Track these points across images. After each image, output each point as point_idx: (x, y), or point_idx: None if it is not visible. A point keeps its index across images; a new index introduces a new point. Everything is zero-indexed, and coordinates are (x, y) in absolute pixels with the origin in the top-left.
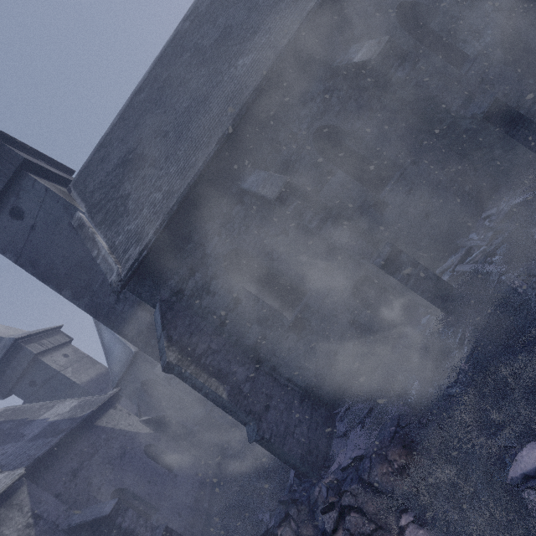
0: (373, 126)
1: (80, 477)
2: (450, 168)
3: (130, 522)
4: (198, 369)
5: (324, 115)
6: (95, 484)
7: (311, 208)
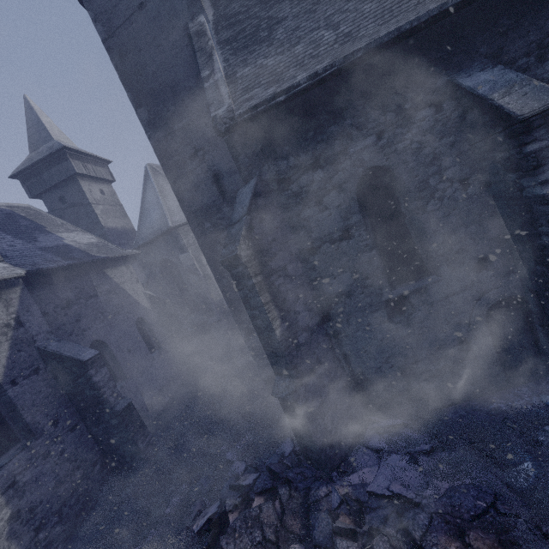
0: None
1: (72, 310)
2: None
3: (101, 379)
4: (263, 284)
5: None
6: (82, 324)
7: None
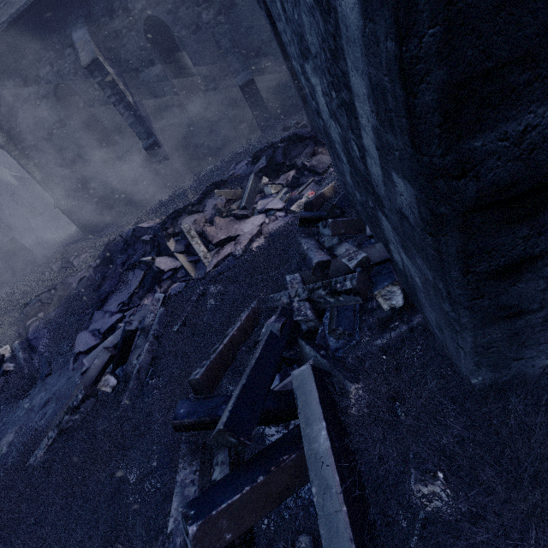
0: (195, 41)
1: None
2: (238, 108)
3: None
4: (21, 155)
5: (158, 7)
6: None
7: (112, 88)
